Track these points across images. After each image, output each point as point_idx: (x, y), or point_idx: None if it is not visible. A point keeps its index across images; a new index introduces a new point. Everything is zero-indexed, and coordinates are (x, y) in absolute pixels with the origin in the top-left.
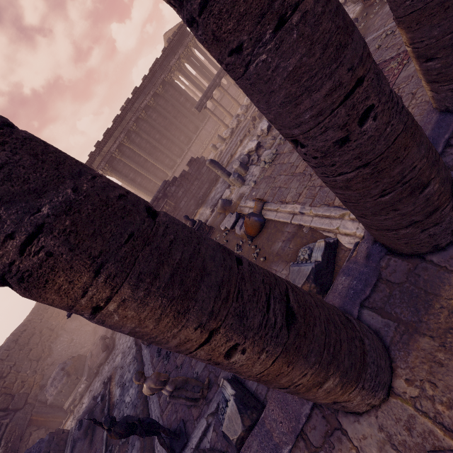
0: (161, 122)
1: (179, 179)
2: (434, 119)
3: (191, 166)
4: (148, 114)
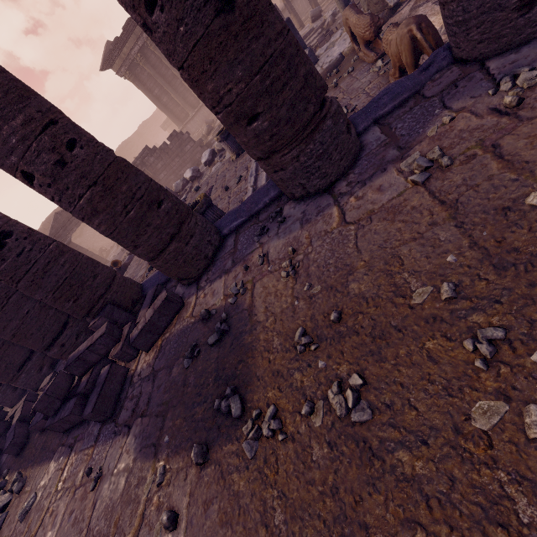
0: None
1: (158, 151)
2: None
3: (172, 141)
4: None
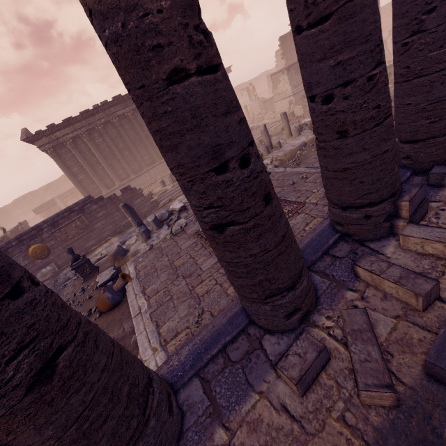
0: (131, 135)
1: (105, 200)
2: (237, 309)
3: (124, 193)
4: (122, 122)
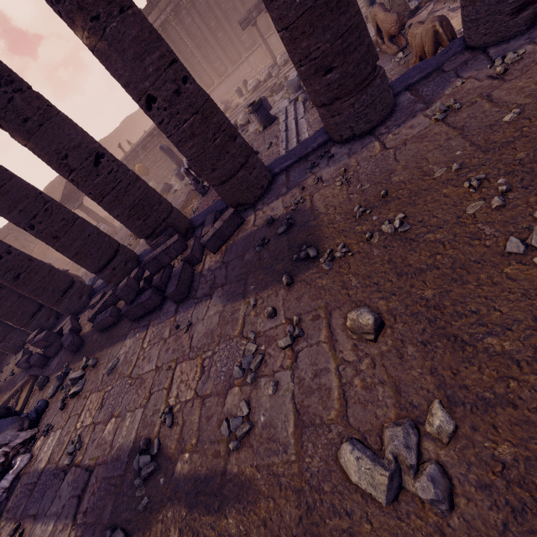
0: (222, 3)
1: None
2: None
3: None
4: None
